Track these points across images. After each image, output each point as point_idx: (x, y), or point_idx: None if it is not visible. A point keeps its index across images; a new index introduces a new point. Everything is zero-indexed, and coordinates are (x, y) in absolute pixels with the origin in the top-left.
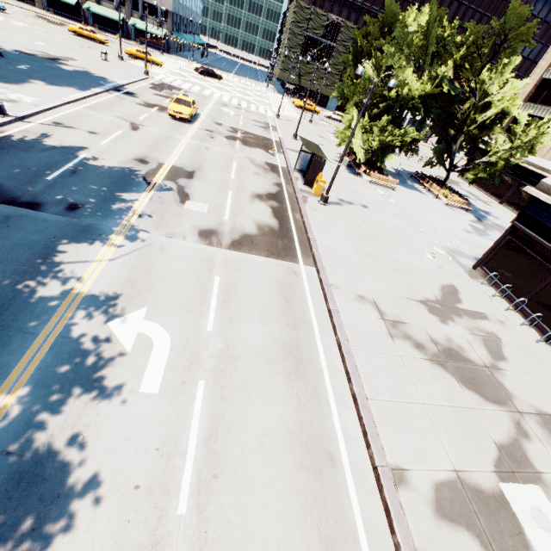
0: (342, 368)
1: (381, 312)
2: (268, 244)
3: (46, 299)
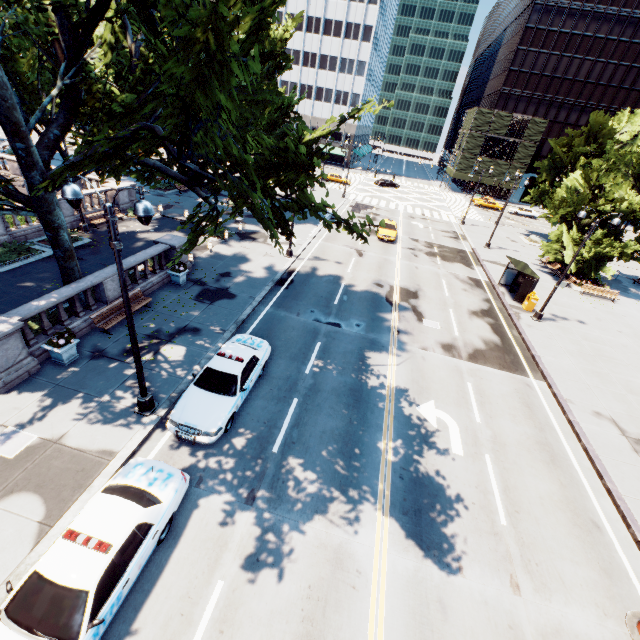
0: (591, 468)
1: (622, 430)
2: (497, 358)
3: (376, 388)
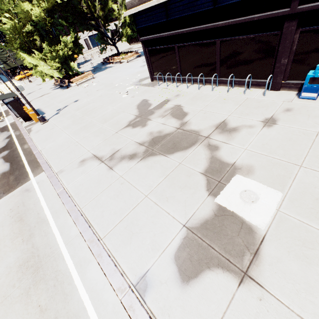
0: (79, 231)
1: (100, 158)
2: None
3: None
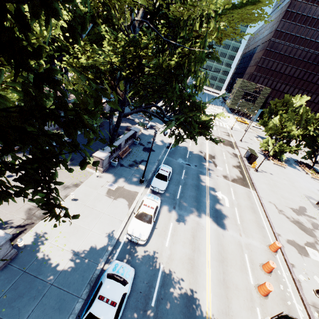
0: (265, 215)
1: (276, 207)
2: (241, 182)
3: (203, 186)
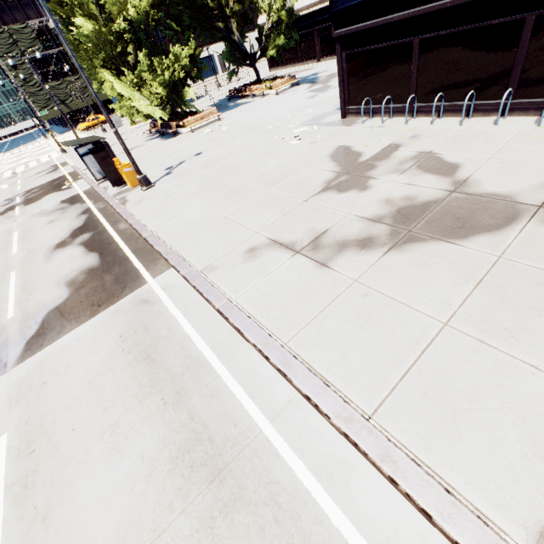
0: (293, 393)
1: (289, 246)
2: (89, 296)
3: None
